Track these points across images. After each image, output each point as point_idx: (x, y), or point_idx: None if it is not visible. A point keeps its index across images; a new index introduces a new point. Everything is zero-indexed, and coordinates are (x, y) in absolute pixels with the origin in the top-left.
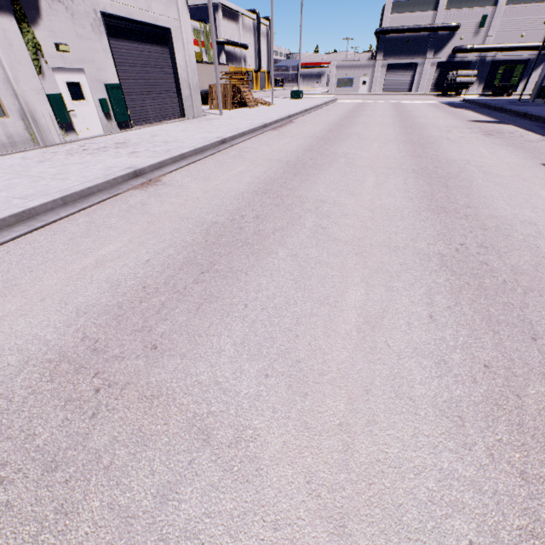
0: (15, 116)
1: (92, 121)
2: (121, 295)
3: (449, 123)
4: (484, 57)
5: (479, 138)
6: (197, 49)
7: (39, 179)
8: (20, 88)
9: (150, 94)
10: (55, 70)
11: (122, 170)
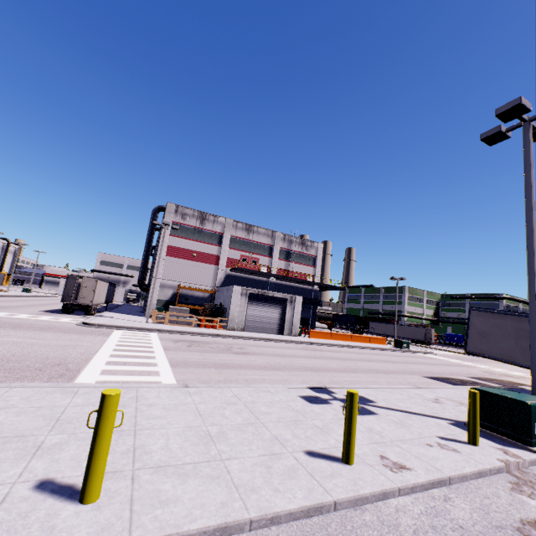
0: None
1: None
2: None
3: None
4: None
5: None
6: None
7: None
8: None
9: None
10: None
11: None
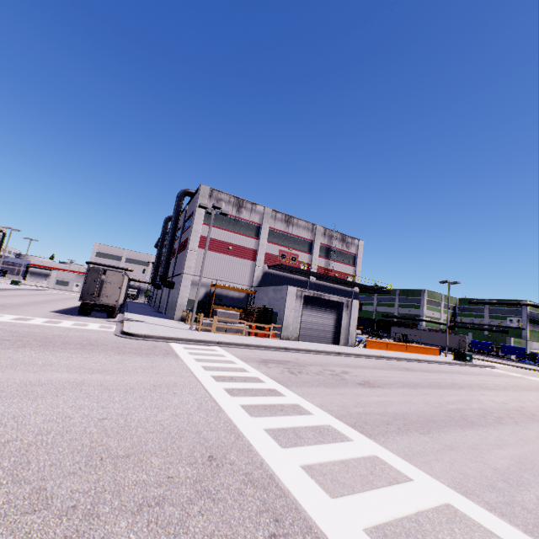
0: None
1: None
2: None
3: None
4: None
5: None
6: None
7: None
8: None
9: None
10: None
11: None
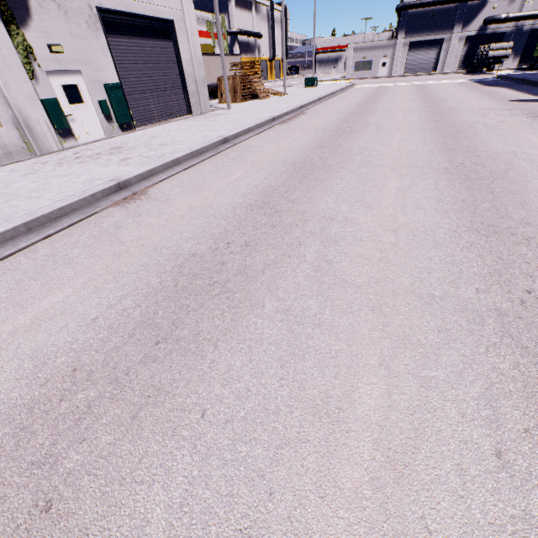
0: (9, 125)
1: (92, 124)
2: (40, 384)
3: (483, 105)
4: (520, 26)
5: (523, 122)
6: (209, 42)
7: (13, 198)
8: (12, 95)
9: (154, 91)
10: (50, 73)
11: (103, 184)
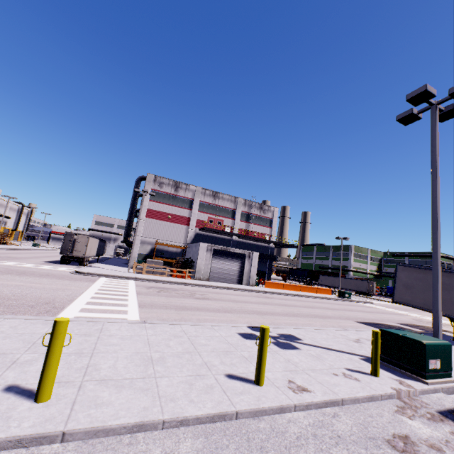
0: None
1: None
2: None
3: None
4: None
5: None
6: None
7: None
8: None
9: None
10: None
11: None
